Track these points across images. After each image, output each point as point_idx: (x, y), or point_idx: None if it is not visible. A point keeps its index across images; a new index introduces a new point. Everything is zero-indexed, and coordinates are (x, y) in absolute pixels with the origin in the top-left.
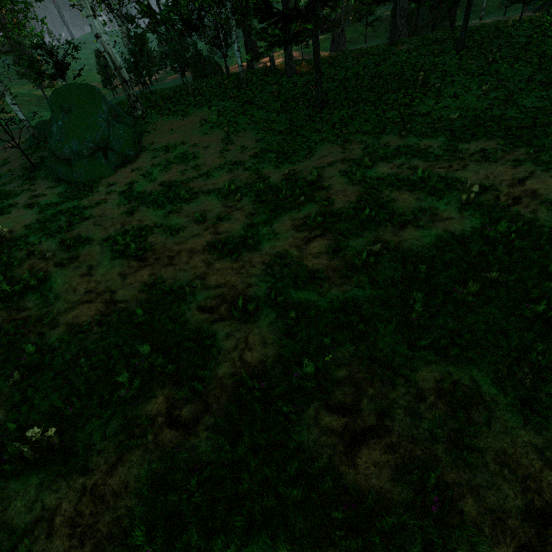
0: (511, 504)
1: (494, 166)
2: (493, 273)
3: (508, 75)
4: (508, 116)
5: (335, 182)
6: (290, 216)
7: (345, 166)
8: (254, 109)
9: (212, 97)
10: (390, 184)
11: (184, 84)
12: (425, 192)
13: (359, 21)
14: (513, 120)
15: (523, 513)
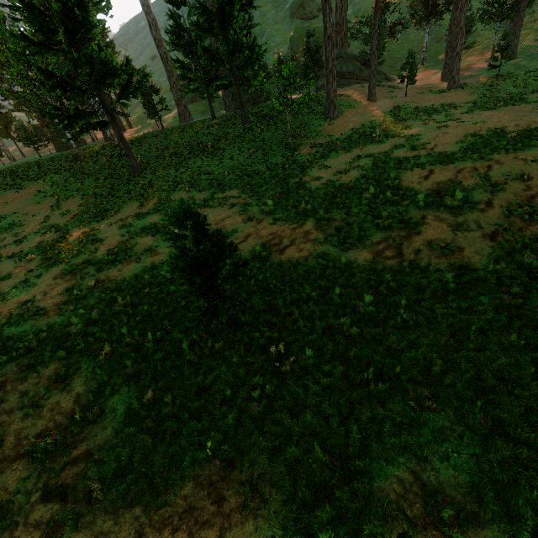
0: (35, 432)
1: (220, 209)
2: (147, 289)
3: (270, 141)
4: (259, 170)
5: (112, 234)
6: (59, 267)
7: (130, 220)
8: (85, 177)
9: (50, 170)
10: (145, 231)
11: (41, 157)
12: (161, 235)
13: (203, 99)
14: (261, 173)
15: (37, 435)
